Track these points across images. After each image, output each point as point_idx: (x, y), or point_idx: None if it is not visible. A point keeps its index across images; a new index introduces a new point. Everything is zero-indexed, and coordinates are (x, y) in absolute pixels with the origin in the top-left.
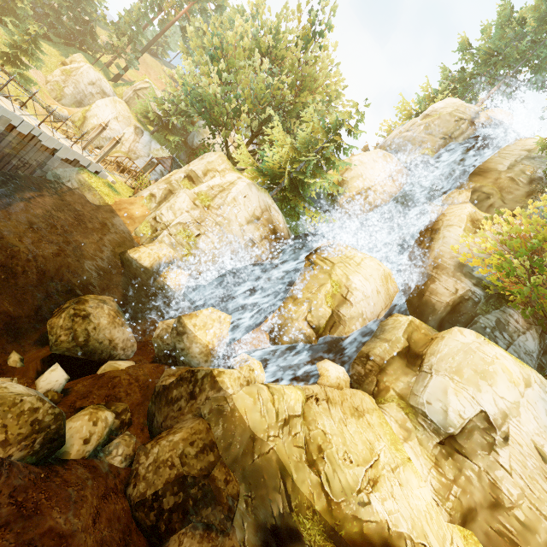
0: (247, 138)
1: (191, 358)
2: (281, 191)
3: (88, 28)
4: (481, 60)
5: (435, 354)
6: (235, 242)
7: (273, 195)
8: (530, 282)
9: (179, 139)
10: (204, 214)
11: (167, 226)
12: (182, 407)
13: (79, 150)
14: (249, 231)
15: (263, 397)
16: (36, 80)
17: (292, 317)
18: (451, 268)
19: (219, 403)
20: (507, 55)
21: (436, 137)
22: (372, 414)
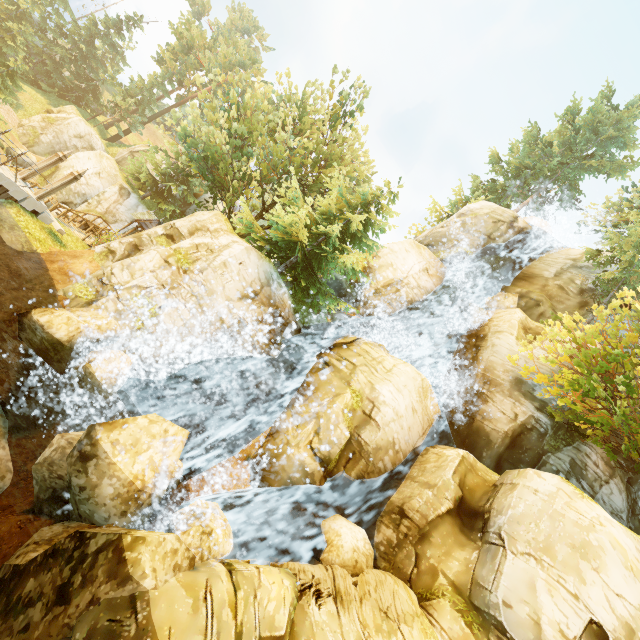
0: (256, 208)
1: (94, 506)
2: (292, 270)
3: (91, 85)
4: (512, 173)
5: (505, 511)
6: (217, 321)
7: (280, 271)
8: (616, 407)
9: (174, 208)
10: (178, 277)
11: (116, 288)
12: (32, 623)
13: (14, 178)
14: (241, 308)
15: (216, 594)
16: (2, 117)
17: (290, 441)
18: (507, 385)
19: (115, 615)
20: (537, 172)
21: (474, 235)
22: (412, 624)
